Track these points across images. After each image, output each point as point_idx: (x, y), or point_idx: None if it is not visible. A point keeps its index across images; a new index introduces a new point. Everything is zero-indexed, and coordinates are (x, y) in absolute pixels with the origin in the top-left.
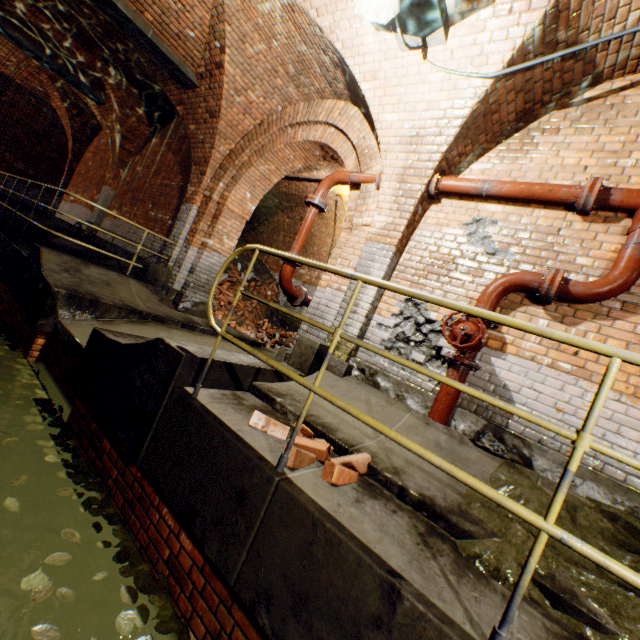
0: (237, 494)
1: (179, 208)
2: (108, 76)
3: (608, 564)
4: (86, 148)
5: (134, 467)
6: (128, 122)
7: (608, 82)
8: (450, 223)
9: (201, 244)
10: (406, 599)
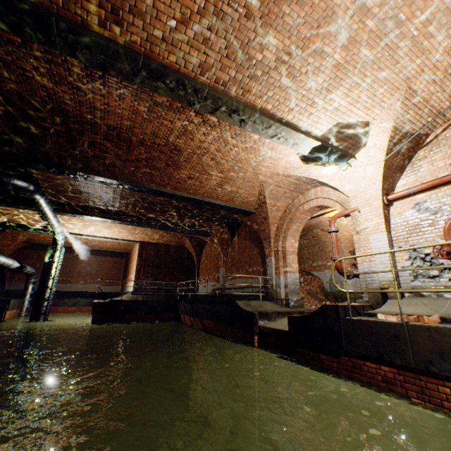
0: (393, 337)
1: (263, 261)
2: (213, 225)
3: None
4: (200, 256)
5: (342, 356)
6: (222, 237)
7: (432, 132)
8: (404, 210)
9: (283, 272)
10: None
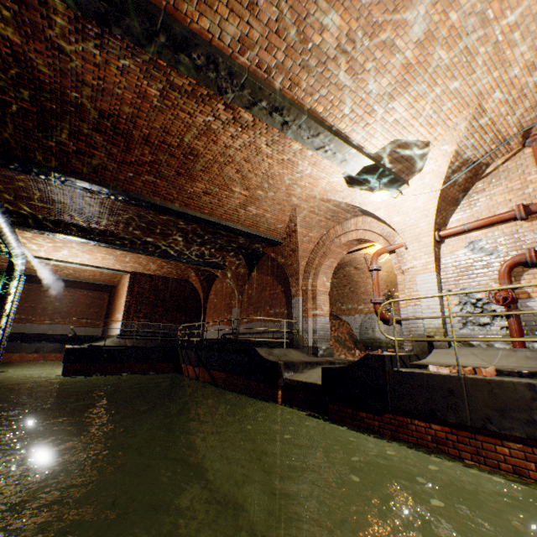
0: (448, 392)
1: (288, 302)
2: (228, 256)
3: None
4: (209, 293)
5: (385, 414)
6: (238, 271)
7: (493, 163)
8: (456, 249)
9: (312, 315)
10: (536, 385)
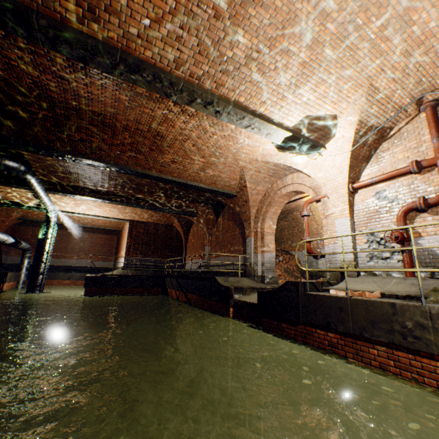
0: (339, 309)
1: (243, 241)
2: (199, 206)
3: (431, 270)
4: (188, 235)
5: (299, 325)
6: (207, 218)
7: (396, 126)
8: (366, 198)
9: (261, 251)
10: (396, 304)
